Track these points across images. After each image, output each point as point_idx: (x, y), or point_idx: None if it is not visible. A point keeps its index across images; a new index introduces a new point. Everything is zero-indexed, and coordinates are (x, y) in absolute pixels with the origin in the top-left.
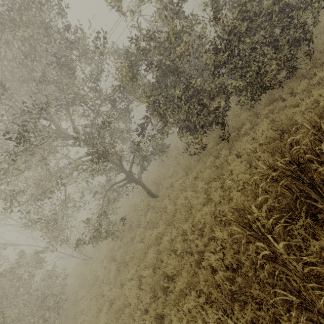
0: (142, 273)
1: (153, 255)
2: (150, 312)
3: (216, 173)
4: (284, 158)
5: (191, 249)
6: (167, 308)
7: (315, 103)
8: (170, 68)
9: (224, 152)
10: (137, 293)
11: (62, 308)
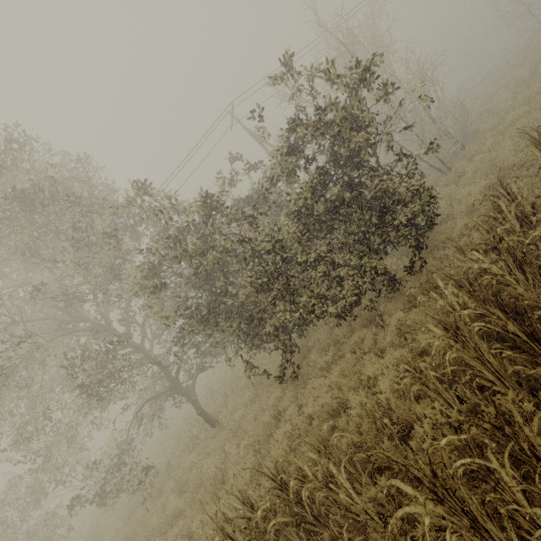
0: None
1: None
2: None
3: (265, 433)
4: (255, 508)
5: None
6: None
7: (396, 365)
8: (218, 260)
9: (286, 395)
10: None
11: None
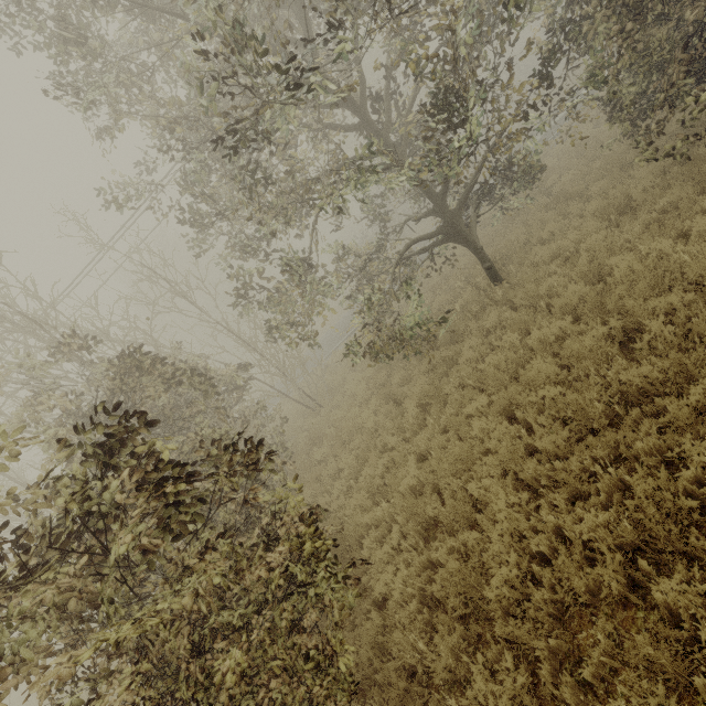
0: (520, 397)
1: (550, 367)
2: (570, 455)
3: None
4: None
5: (703, 340)
6: (651, 439)
7: None
8: None
9: None
10: (512, 431)
11: (285, 468)
